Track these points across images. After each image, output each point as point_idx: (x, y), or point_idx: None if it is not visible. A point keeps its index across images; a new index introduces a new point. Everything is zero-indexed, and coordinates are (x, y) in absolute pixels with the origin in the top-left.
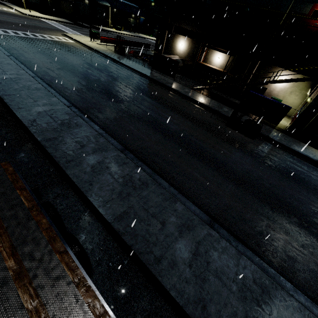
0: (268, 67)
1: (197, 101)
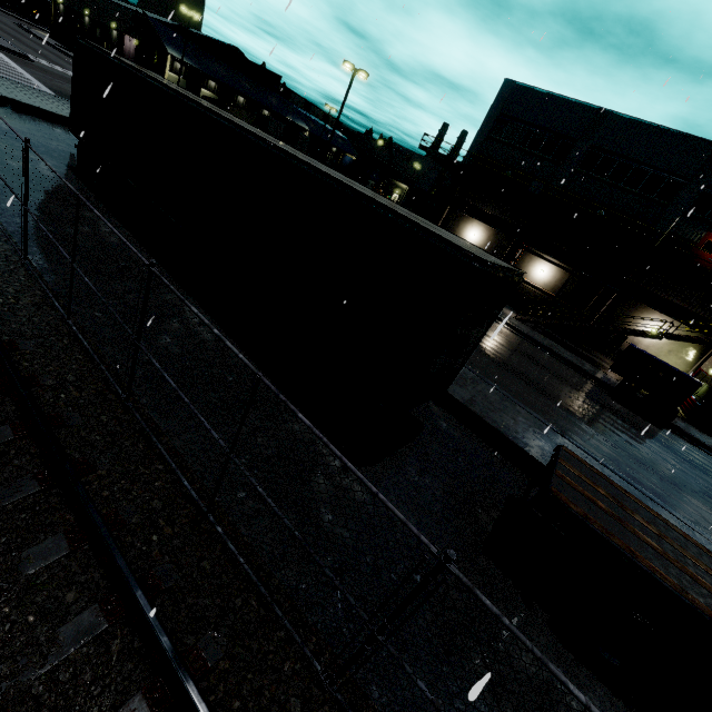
0: (630, 305)
1: (544, 346)
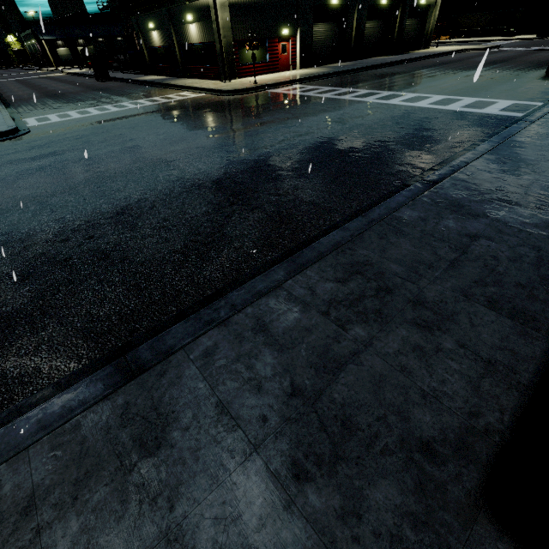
0: None
1: None
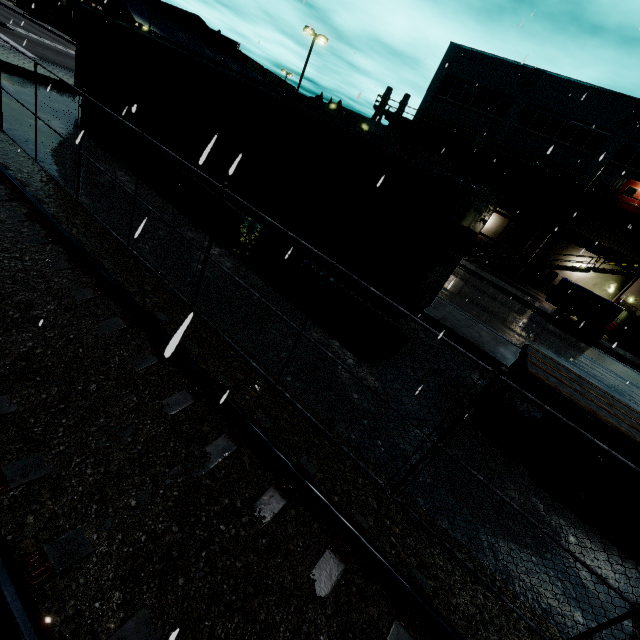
0: (561, 245)
1: (490, 281)
